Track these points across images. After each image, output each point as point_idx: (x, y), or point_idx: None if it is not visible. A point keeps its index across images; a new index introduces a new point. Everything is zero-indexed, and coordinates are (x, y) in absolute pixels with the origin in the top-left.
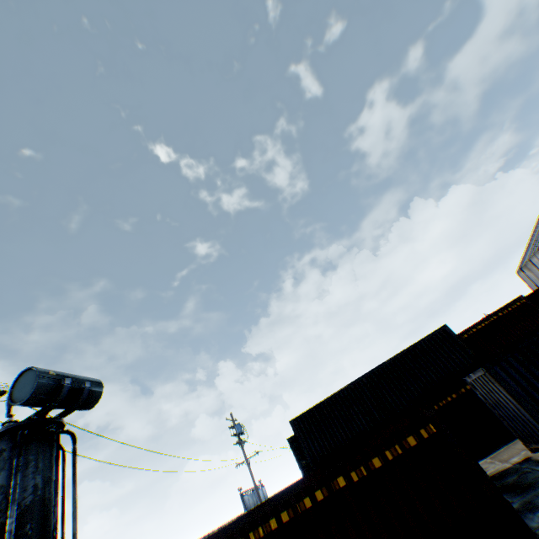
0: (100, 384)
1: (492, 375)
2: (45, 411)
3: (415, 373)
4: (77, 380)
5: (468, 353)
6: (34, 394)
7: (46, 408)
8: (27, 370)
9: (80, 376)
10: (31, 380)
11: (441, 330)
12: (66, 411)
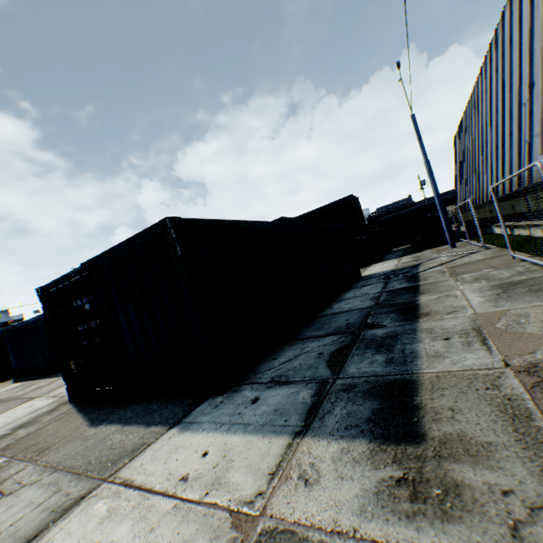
0: None
1: (3, 337)
2: None
3: None
4: None
5: None
6: None
7: None
8: None
9: None
10: None
11: None
12: None
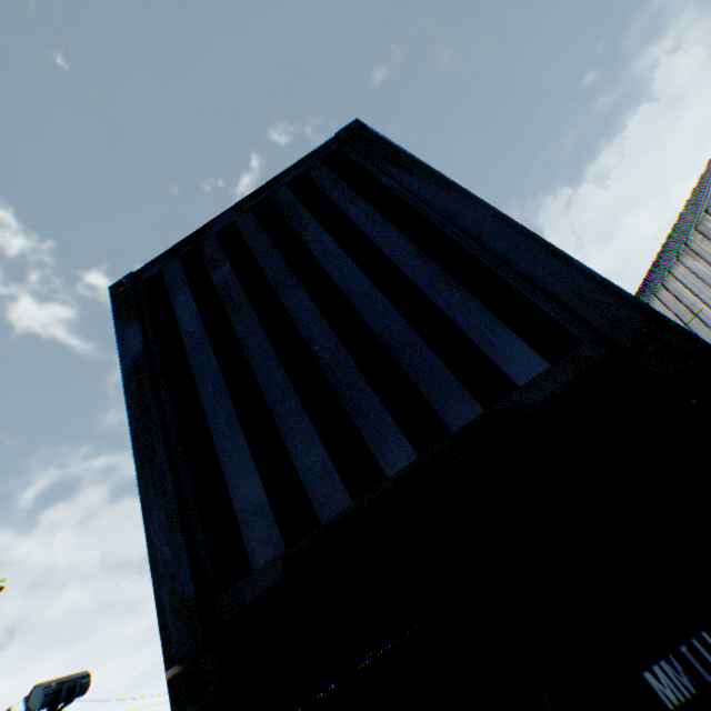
0: (90, 675)
1: None
2: (51, 710)
3: None
4: (73, 680)
5: None
6: (44, 703)
7: (52, 707)
8: (38, 684)
9: (74, 675)
10: (41, 692)
11: None
12: (65, 703)
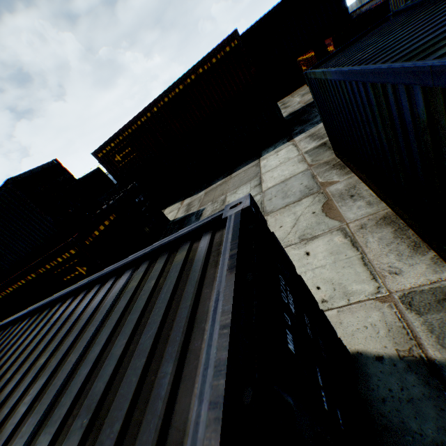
0: None
1: None
2: None
3: (3, 240)
4: None
5: (50, 221)
6: None
7: None
8: None
9: None
10: None
11: (8, 189)
12: None
